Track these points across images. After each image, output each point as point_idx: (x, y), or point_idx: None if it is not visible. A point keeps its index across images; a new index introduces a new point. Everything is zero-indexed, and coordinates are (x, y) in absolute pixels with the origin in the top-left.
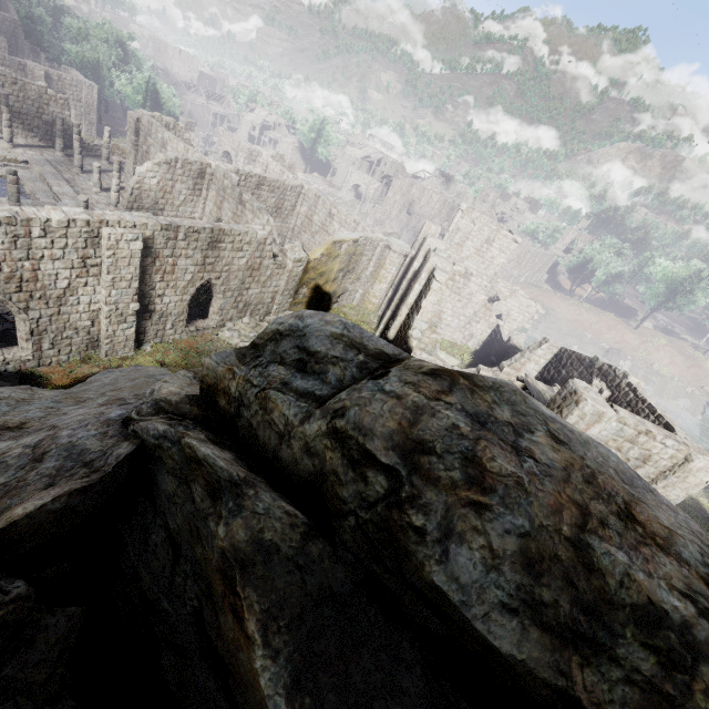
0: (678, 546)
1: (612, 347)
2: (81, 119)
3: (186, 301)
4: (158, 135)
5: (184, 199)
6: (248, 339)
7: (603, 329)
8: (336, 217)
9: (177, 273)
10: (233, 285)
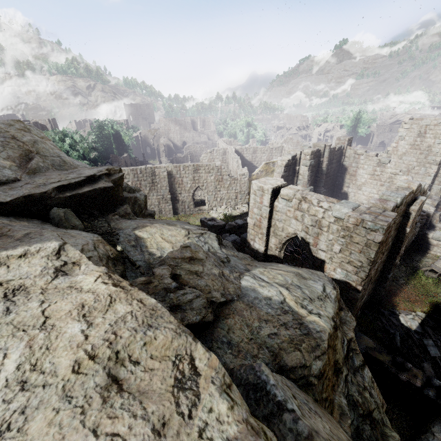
0: None
1: None
2: None
3: (191, 196)
4: (221, 146)
5: None
6: (217, 213)
7: None
8: None
9: (184, 184)
10: (211, 189)
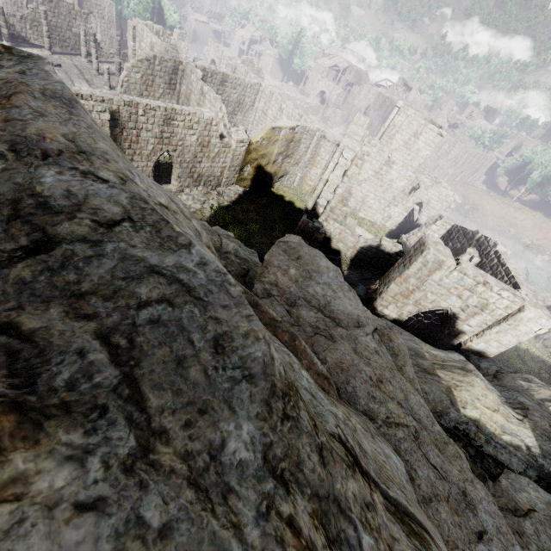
0: (17, 109)
1: (533, 242)
2: (105, 33)
3: (151, 167)
4: (148, 40)
5: (162, 92)
6: (199, 202)
7: (527, 226)
8: (284, 111)
9: (141, 143)
10: (187, 158)
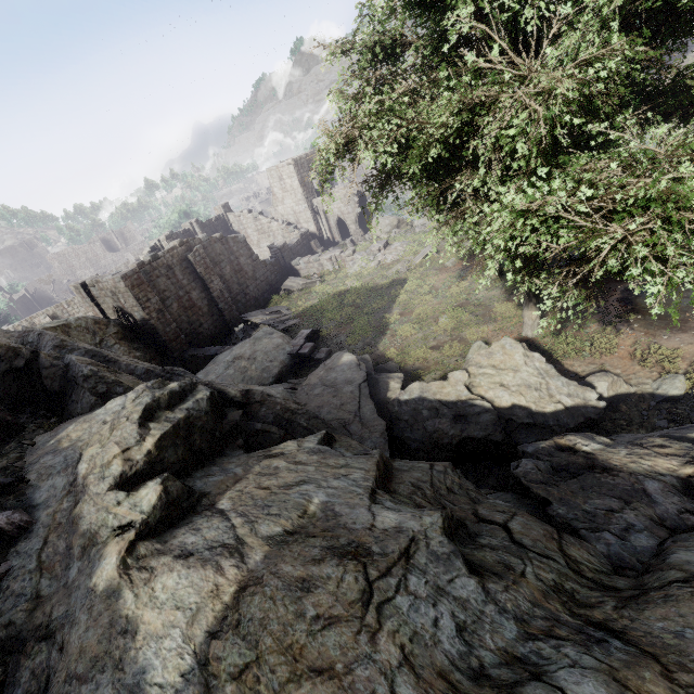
0: None
1: None
2: None
3: None
4: None
5: None
6: None
7: None
8: None
9: None
10: None
